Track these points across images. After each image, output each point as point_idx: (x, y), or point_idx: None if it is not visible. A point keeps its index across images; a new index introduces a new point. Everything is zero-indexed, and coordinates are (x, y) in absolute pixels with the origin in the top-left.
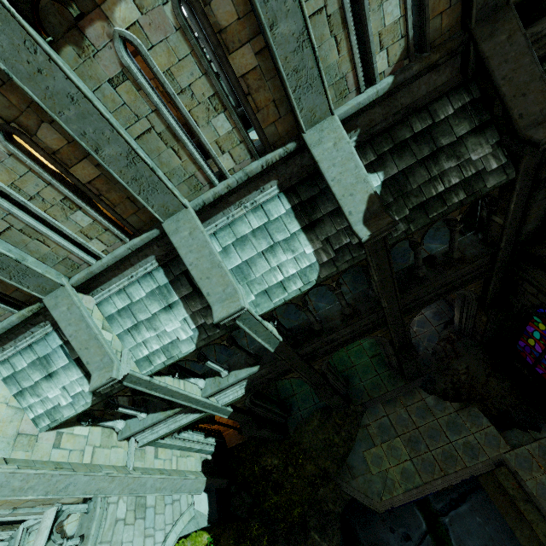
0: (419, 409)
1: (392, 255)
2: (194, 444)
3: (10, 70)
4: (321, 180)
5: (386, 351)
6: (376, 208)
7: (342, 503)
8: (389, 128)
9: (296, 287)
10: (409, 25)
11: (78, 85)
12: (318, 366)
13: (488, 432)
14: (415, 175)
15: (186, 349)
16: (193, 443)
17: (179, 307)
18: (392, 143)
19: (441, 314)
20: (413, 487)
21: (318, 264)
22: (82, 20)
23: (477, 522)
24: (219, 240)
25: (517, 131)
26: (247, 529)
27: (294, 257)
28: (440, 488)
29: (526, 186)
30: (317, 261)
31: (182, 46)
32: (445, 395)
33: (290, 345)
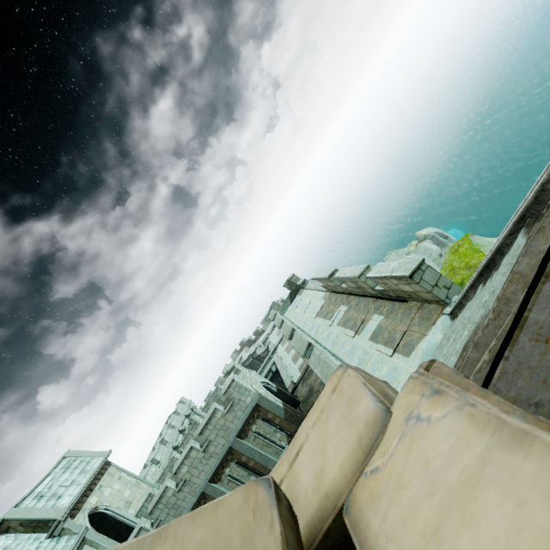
0: None
1: None
2: None
3: (211, 494)
4: None
5: None
6: None
7: None
8: None
9: None
10: (284, 434)
11: (222, 490)
12: None
13: None
14: None
15: None
16: None
17: None
18: None
19: None
20: None
21: None
22: (221, 476)
23: None
24: None
25: None
26: None
27: None
28: None
29: None
30: None
31: (239, 469)
32: None
33: None
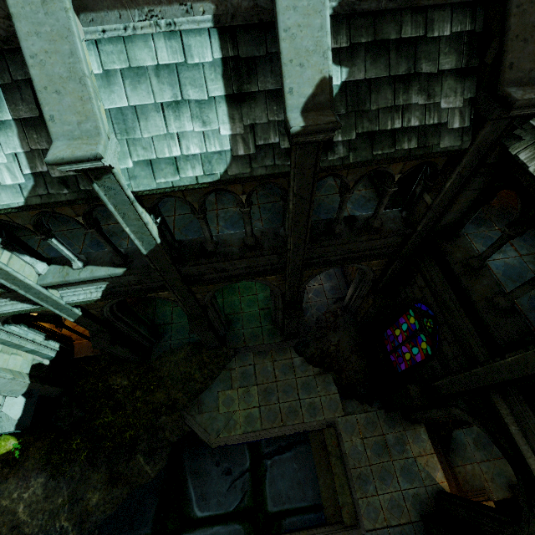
0: (284, 366)
1: (318, 209)
2: (25, 343)
3: None
4: (273, 39)
5: (276, 304)
6: (323, 100)
7: (180, 434)
8: (377, 13)
9: (193, 174)
10: None
11: None
12: (201, 295)
13: (332, 398)
14: (379, 93)
15: (8, 200)
16: (25, 341)
17: (10, 133)
18: (373, 37)
19: (337, 290)
20: (251, 431)
21: (231, 155)
22: None
23: (293, 468)
24: (102, 55)
25: (499, 84)
26: (67, 442)
27: (204, 131)
28: (275, 435)
29: (470, 166)
30: (231, 150)
31: None
32: (312, 359)
33: (172, 256)
